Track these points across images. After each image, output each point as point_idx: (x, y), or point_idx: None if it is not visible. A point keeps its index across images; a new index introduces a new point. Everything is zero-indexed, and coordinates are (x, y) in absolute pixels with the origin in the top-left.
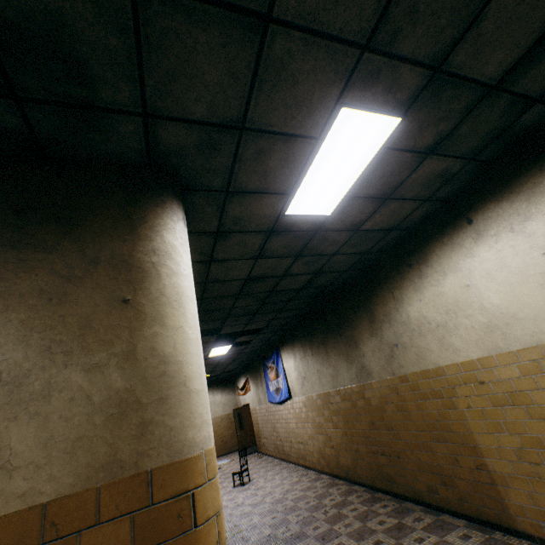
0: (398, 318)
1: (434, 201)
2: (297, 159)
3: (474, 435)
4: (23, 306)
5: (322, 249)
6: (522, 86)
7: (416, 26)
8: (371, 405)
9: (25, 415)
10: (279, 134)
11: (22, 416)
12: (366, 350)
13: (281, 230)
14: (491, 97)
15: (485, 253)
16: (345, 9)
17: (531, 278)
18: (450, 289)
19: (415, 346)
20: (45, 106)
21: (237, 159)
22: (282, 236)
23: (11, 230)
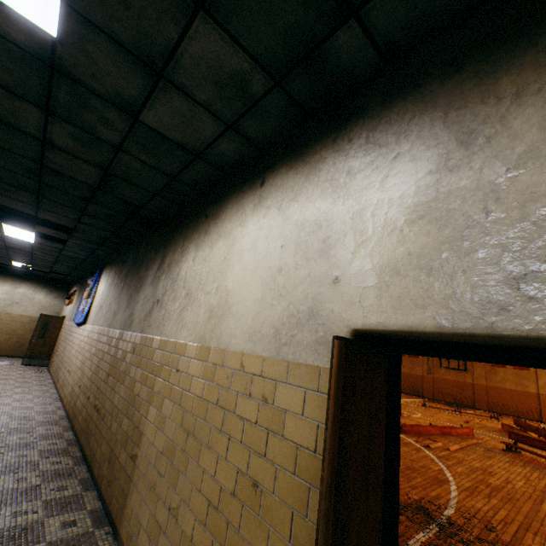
0: (173, 272)
1: (245, 139)
2: None
3: (147, 423)
4: None
5: (89, 122)
6: None
7: None
8: (116, 357)
9: None
10: None
11: None
12: (142, 297)
13: None
14: None
15: (253, 226)
16: None
17: (261, 271)
18: (214, 256)
19: (167, 308)
20: None
21: None
22: None
23: None
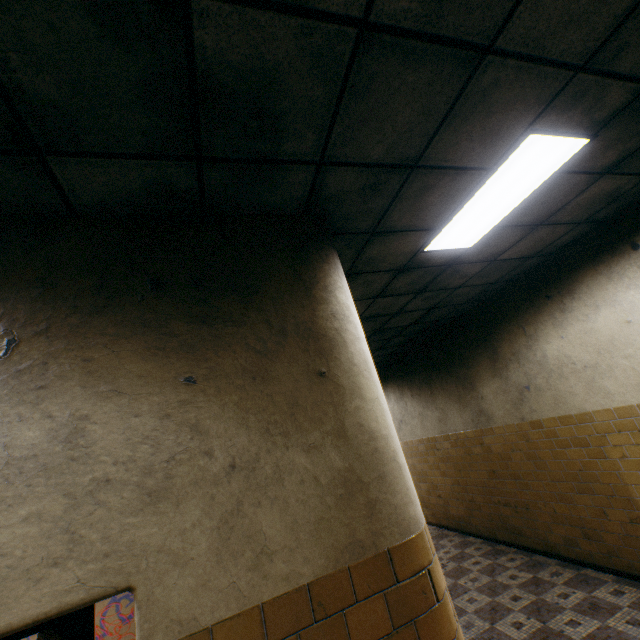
0: (530, 357)
1: (590, 223)
2: (459, 193)
3: (629, 487)
4: (232, 388)
5: (448, 283)
6: None
7: None
8: (492, 453)
9: (266, 500)
10: (450, 169)
11: (264, 501)
12: (486, 392)
13: (412, 267)
14: None
15: None
16: (575, 30)
17: None
18: (603, 325)
19: (554, 389)
20: (224, 164)
21: (396, 199)
22: (411, 273)
23: (197, 304)
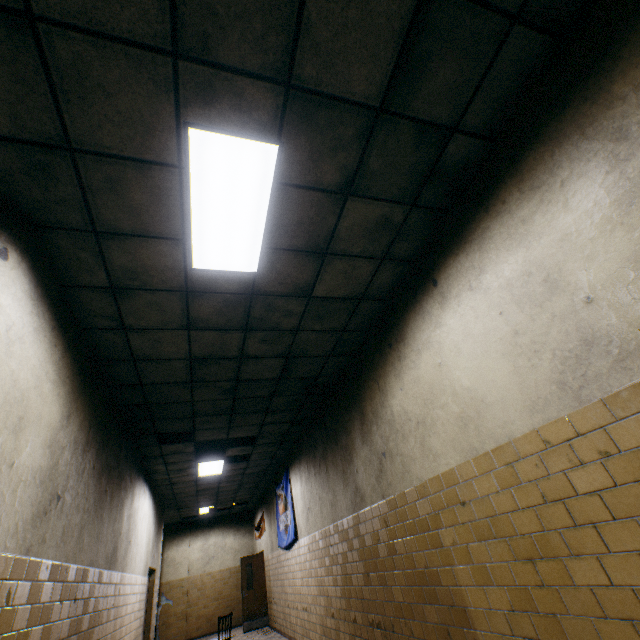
0: (383, 415)
1: (397, 261)
2: (168, 193)
3: (463, 590)
4: None
5: (275, 321)
6: (419, 110)
7: (227, 31)
8: (365, 546)
9: None
10: (125, 160)
11: None
12: (359, 463)
13: (201, 290)
14: (386, 123)
15: (451, 320)
16: (123, 9)
17: (494, 347)
18: (425, 370)
19: (400, 453)
20: None
21: (86, 189)
22: (207, 299)
23: None
